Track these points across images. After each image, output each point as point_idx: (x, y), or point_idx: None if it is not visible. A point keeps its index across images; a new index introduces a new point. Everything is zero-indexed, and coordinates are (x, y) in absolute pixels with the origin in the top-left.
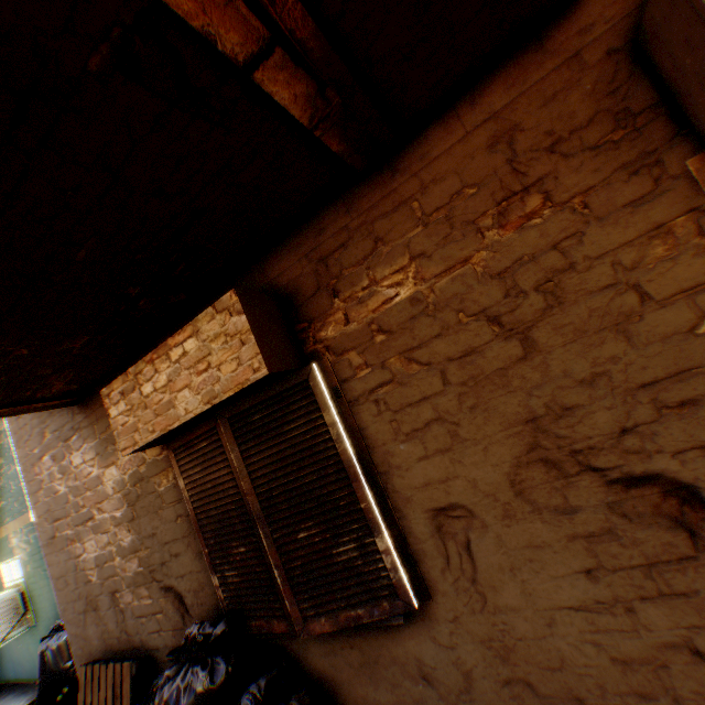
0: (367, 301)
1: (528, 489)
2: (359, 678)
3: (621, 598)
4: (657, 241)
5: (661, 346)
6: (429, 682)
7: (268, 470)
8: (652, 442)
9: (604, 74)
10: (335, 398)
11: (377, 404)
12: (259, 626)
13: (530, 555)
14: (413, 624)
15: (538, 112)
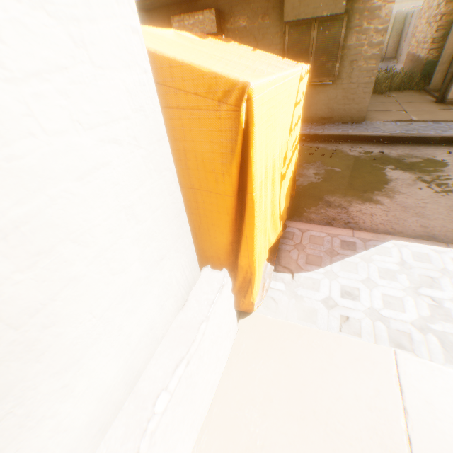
0: (237, 23)
1: None
2: None
3: None
4: (277, 35)
5: (271, 53)
6: None
7: None
8: None
9: (283, 1)
10: None
11: None
12: None
13: None
14: None
15: (274, 1)
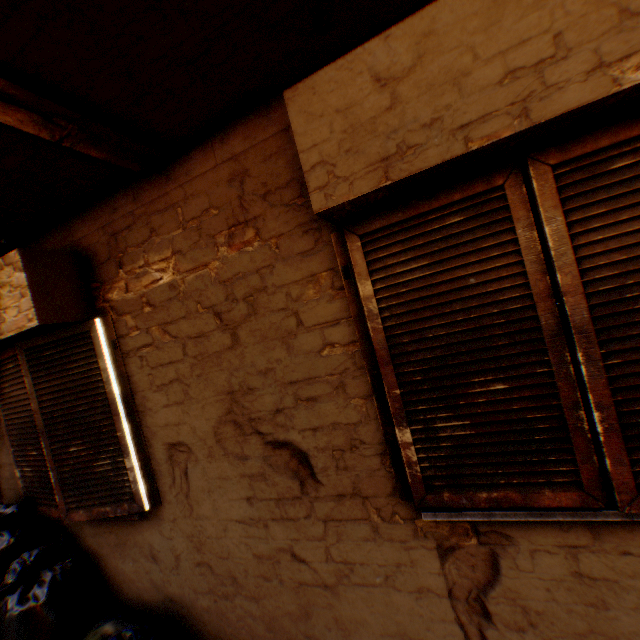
0: (142, 277)
1: (224, 439)
2: (114, 554)
3: (263, 518)
4: (312, 286)
5: (304, 358)
6: (155, 560)
7: (54, 397)
8: (291, 421)
9: None
10: (113, 348)
11: (142, 360)
12: (45, 511)
13: (220, 484)
14: (150, 520)
15: (260, 165)
